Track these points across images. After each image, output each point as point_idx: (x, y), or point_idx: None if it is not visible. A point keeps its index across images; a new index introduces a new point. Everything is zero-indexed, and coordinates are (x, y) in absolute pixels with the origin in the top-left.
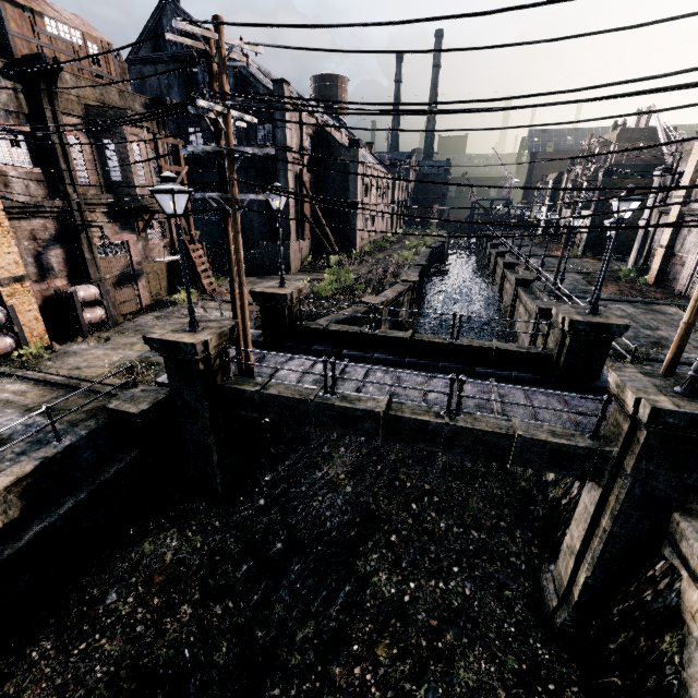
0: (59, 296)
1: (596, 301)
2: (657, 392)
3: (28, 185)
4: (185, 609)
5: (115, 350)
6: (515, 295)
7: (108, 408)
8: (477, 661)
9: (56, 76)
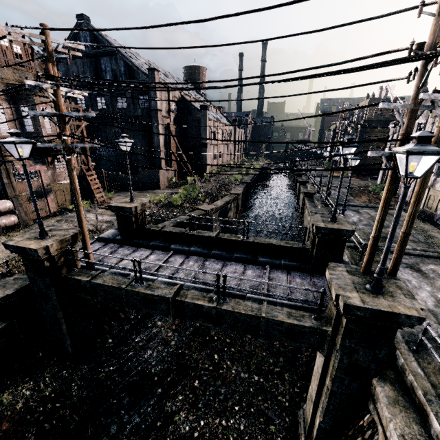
0: None
1: (334, 213)
2: (352, 288)
3: None
4: None
5: None
6: (303, 202)
7: None
8: None
9: None
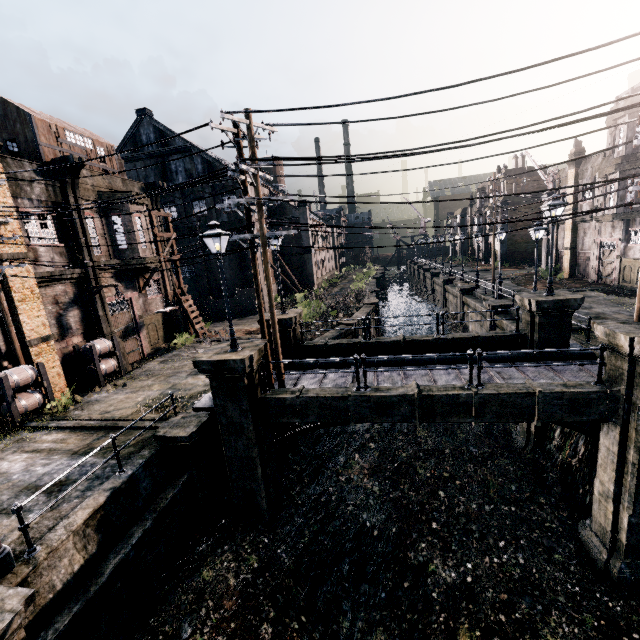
0: (77, 351)
1: (550, 284)
2: None
3: (54, 258)
4: (266, 628)
5: (135, 393)
6: (461, 302)
7: (157, 436)
8: (559, 625)
9: (78, 172)
